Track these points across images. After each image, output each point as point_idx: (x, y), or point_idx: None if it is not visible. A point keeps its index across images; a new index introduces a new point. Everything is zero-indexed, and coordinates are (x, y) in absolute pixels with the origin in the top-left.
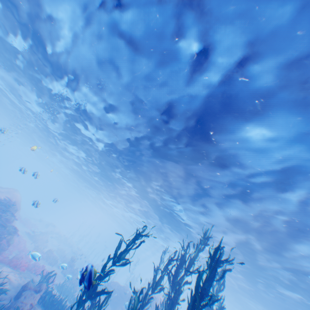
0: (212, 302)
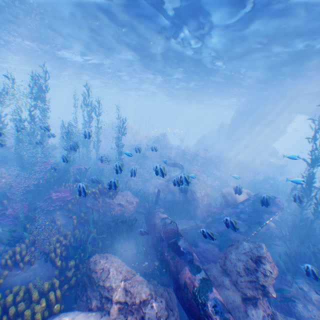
0: (35, 98)
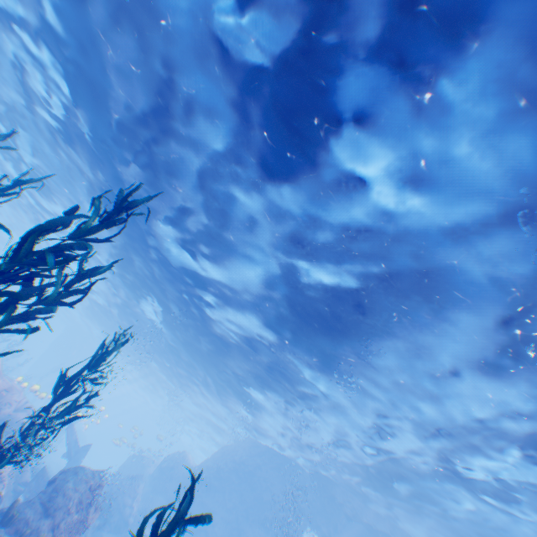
0: None
